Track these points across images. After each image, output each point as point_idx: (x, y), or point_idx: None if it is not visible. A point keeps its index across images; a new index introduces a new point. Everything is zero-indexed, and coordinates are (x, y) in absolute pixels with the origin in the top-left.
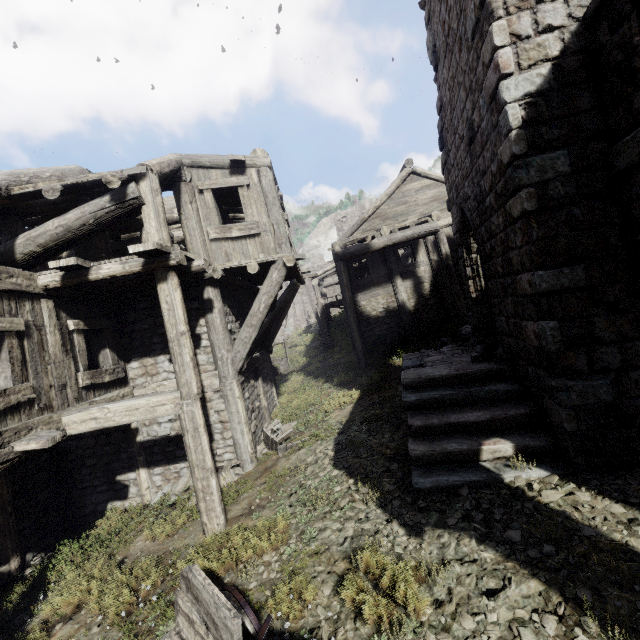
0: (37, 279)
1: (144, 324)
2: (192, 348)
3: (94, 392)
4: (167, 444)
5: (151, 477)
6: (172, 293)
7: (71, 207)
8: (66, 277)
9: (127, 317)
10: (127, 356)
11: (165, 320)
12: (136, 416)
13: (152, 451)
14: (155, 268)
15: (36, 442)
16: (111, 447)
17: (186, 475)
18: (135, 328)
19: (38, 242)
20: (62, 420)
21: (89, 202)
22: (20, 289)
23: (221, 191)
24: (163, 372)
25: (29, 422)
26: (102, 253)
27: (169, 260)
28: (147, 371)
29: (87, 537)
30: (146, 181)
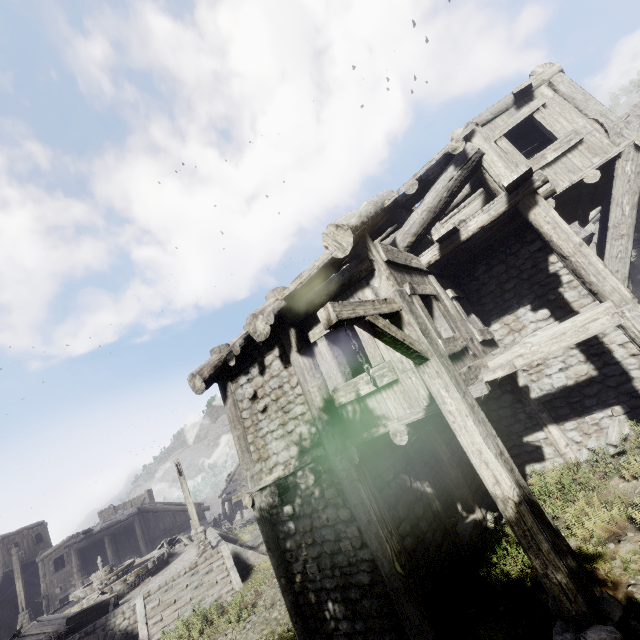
0: (420, 261)
1: (489, 287)
2: (596, 256)
3: (486, 348)
4: (568, 395)
5: (564, 434)
6: (548, 213)
7: (389, 225)
8: (442, 248)
9: (469, 287)
10: (484, 321)
11: (553, 240)
12: (565, 341)
13: (553, 406)
14: (520, 199)
15: (501, 369)
16: (504, 410)
17: (612, 424)
18: (481, 294)
19: (411, 233)
20: (488, 366)
21: (436, 182)
22: (419, 267)
23: (512, 133)
24: (529, 324)
25: (475, 363)
26: (427, 244)
27: (533, 183)
28: (511, 328)
29: None
30: (476, 136)
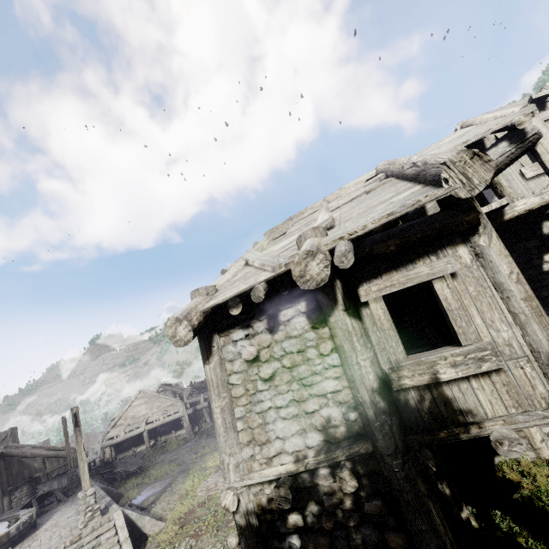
0: None
1: None
2: None
3: None
4: None
5: (540, 428)
6: None
7: None
8: None
9: None
10: None
11: None
12: None
13: None
14: None
15: None
16: None
17: None
18: None
19: None
20: None
21: None
22: None
23: None
24: None
25: None
26: None
27: None
28: None
29: (513, 491)
30: (534, 118)
